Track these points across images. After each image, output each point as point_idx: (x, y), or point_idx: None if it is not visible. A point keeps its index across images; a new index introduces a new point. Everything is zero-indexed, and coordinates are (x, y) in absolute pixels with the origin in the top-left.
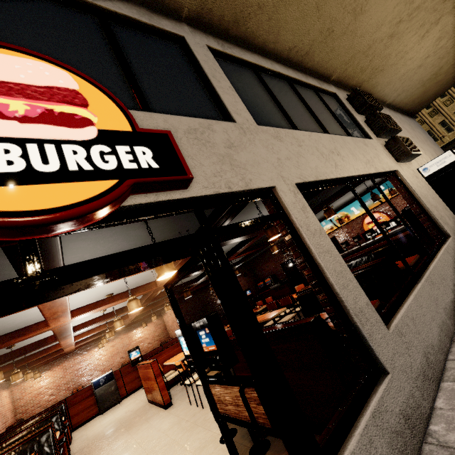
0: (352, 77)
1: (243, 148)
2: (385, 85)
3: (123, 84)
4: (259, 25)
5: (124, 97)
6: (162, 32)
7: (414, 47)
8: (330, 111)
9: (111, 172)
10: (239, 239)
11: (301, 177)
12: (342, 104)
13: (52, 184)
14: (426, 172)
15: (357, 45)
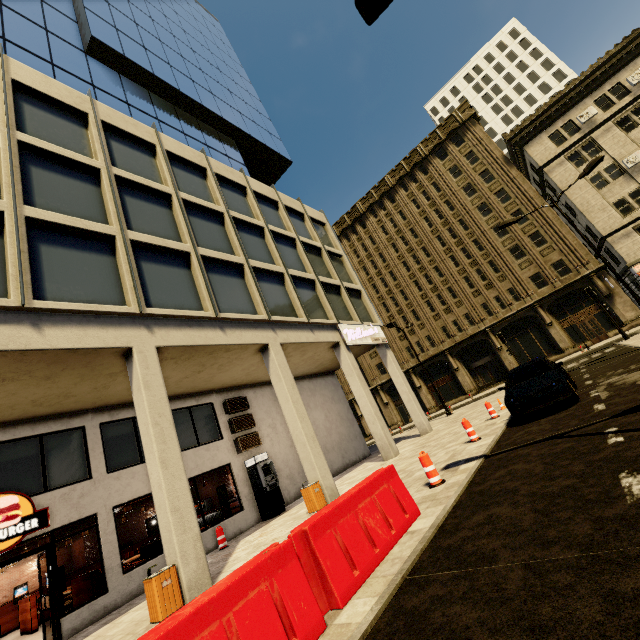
0: (233, 385)
1: (89, 495)
2: None
3: (40, 477)
4: None
5: (38, 484)
6: (73, 428)
7: None
8: (193, 426)
9: (21, 533)
10: None
11: (120, 501)
12: (214, 411)
13: (4, 542)
14: (247, 465)
15: (222, 382)
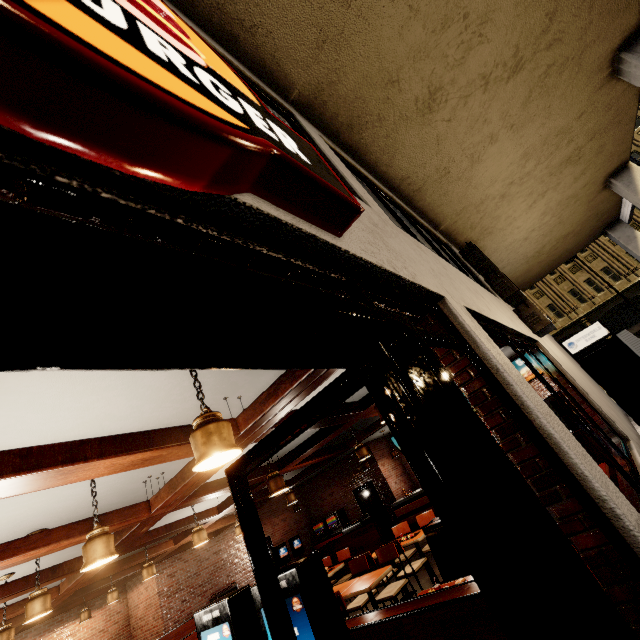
0: (461, 232)
1: (390, 236)
2: (492, 252)
3: None
4: (375, 139)
5: None
6: (267, 97)
7: (522, 215)
8: (450, 257)
9: (233, 111)
10: (321, 425)
11: (464, 301)
12: (456, 256)
13: (101, 26)
14: (573, 348)
15: (470, 196)
